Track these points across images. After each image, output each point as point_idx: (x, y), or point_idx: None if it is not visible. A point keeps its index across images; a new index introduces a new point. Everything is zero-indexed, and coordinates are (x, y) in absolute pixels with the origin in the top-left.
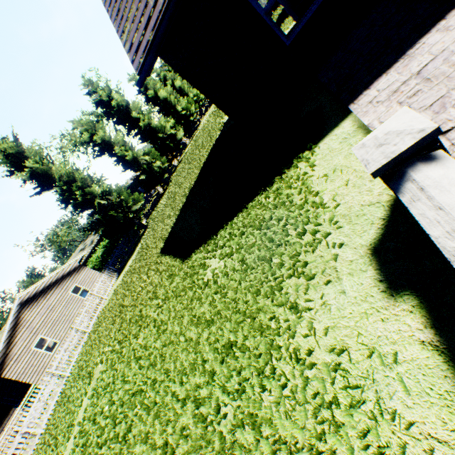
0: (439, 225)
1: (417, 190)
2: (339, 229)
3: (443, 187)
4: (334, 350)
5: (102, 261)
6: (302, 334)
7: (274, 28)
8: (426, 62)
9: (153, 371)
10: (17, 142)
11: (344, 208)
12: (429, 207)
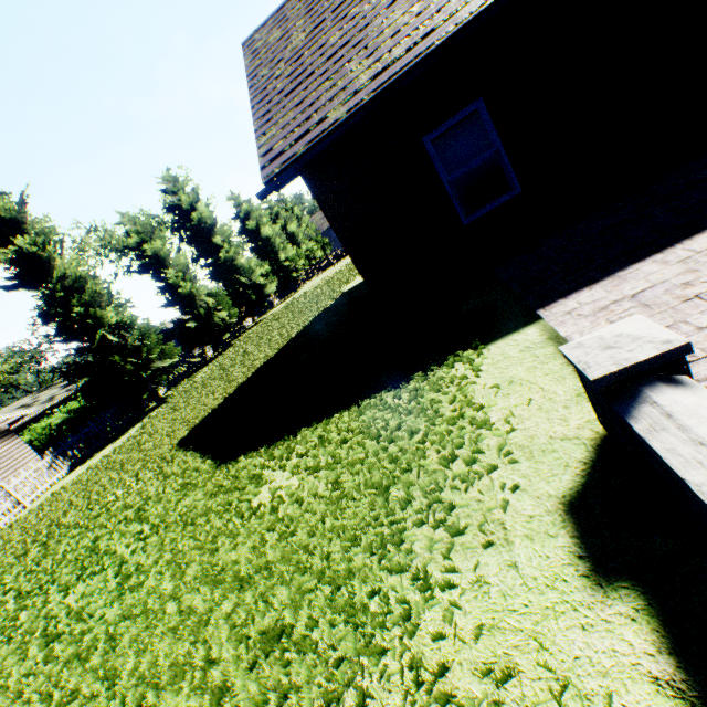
0: (701, 466)
1: (661, 416)
2: (512, 464)
3: (702, 417)
4: (490, 673)
5: (53, 436)
6: (432, 631)
7: (453, 201)
8: (642, 287)
9: (77, 670)
10: (21, 206)
11: (522, 436)
12: (683, 440)
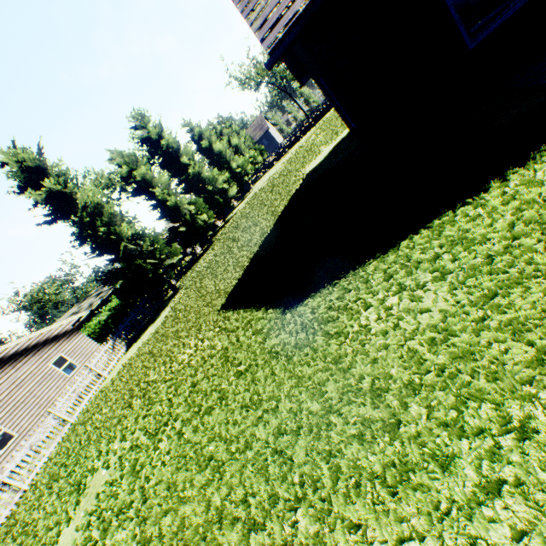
0: None
1: None
2: None
3: None
4: None
5: (103, 329)
6: None
7: (458, 25)
8: None
9: (260, 480)
10: (40, 157)
11: None
12: None
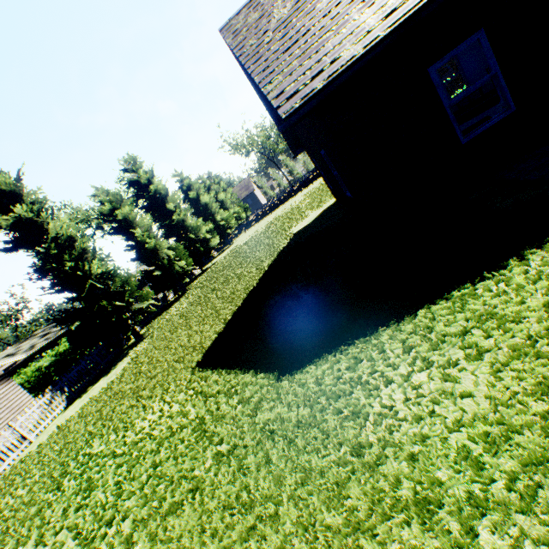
0: None
1: None
2: None
3: None
4: None
5: (41, 378)
6: None
7: (453, 123)
8: None
9: None
10: (17, 182)
11: None
12: None
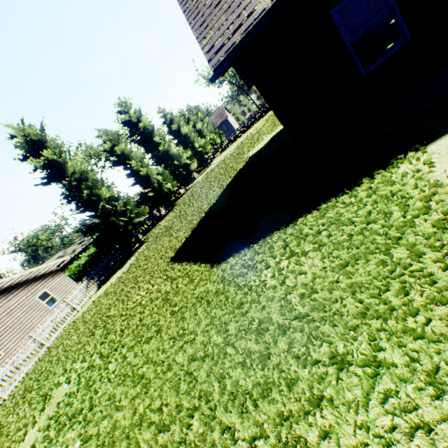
0: None
1: None
2: None
3: None
4: None
5: (81, 271)
6: None
7: (355, 58)
8: None
9: (173, 394)
10: (42, 132)
11: None
12: None
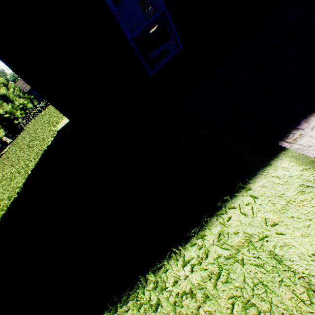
0: None
1: None
2: None
3: None
4: None
5: None
6: None
7: (139, 56)
8: None
9: None
10: None
11: None
12: None
